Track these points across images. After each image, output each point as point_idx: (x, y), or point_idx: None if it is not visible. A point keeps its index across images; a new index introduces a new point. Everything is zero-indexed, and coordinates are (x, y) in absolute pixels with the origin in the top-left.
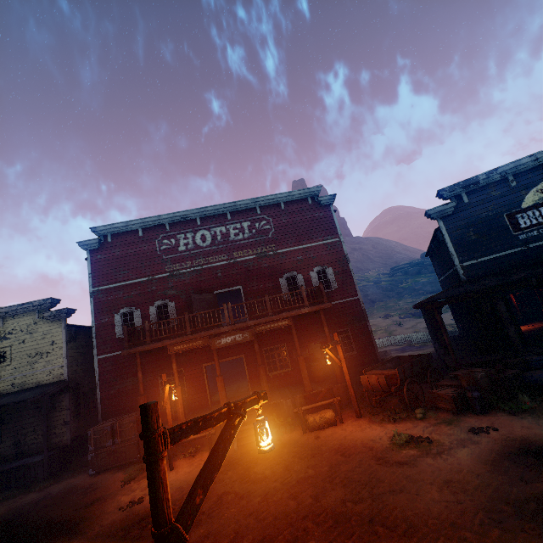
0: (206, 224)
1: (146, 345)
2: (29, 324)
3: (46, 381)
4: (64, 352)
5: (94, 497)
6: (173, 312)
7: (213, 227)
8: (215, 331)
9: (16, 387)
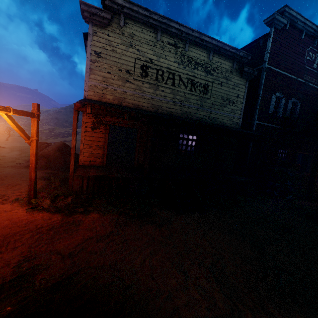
0: None
1: None
2: (227, 70)
3: (228, 124)
4: (242, 107)
5: None
6: (297, 111)
7: None
8: None
9: (210, 120)
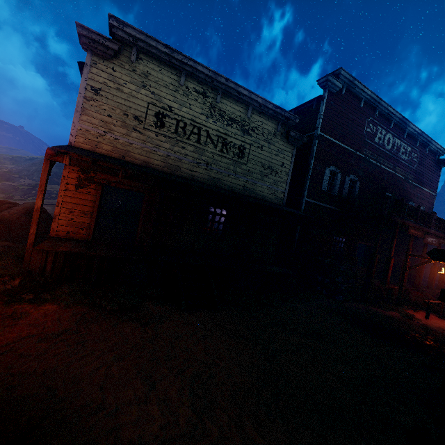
0: (394, 130)
1: (402, 219)
2: (269, 132)
3: (269, 198)
4: (288, 179)
5: (416, 326)
6: (356, 191)
7: (395, 137)
8: (428, 230)
9: (246, 191)
